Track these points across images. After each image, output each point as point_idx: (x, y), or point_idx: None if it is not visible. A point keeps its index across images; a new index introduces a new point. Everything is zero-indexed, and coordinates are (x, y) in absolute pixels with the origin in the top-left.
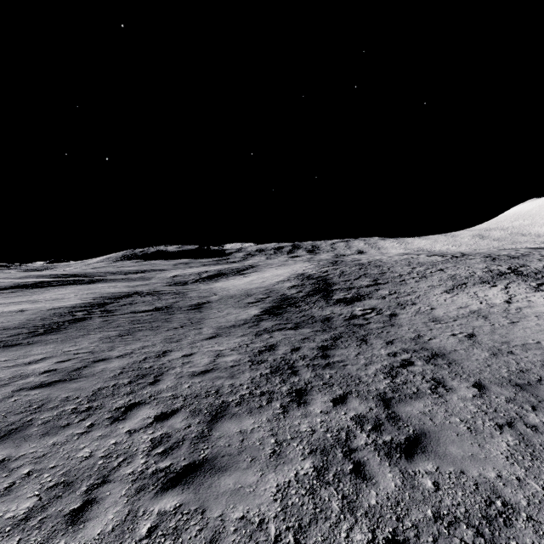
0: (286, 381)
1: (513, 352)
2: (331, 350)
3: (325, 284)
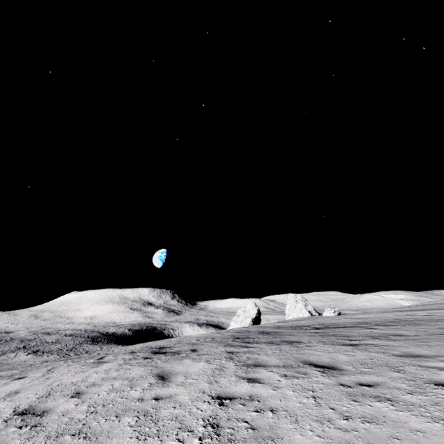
0: None
1: (8, 363)
2: None
3: None
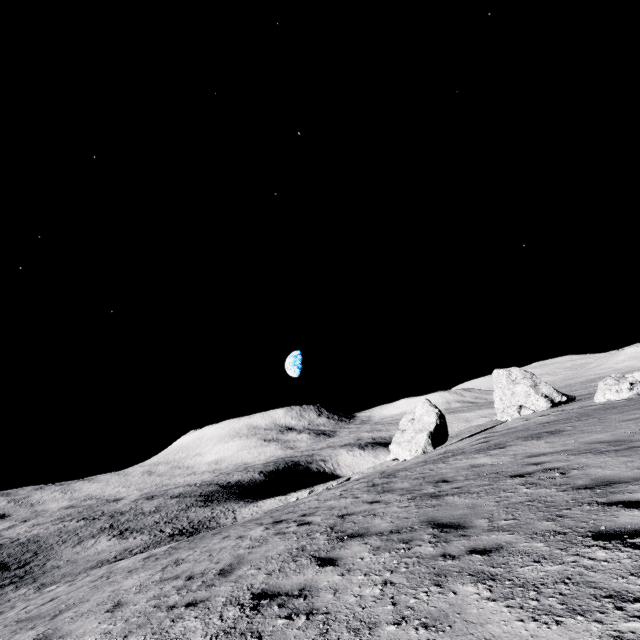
0: (16, 582)
1: (76, 559)
2: (24, 577)
3: (2, 564)
